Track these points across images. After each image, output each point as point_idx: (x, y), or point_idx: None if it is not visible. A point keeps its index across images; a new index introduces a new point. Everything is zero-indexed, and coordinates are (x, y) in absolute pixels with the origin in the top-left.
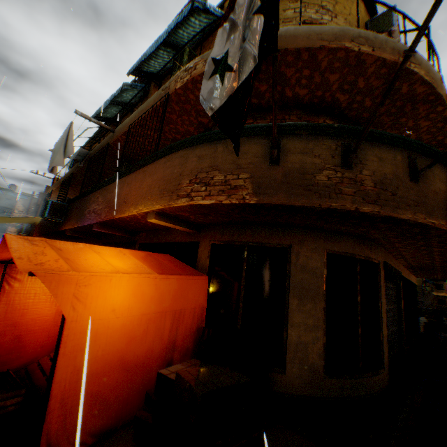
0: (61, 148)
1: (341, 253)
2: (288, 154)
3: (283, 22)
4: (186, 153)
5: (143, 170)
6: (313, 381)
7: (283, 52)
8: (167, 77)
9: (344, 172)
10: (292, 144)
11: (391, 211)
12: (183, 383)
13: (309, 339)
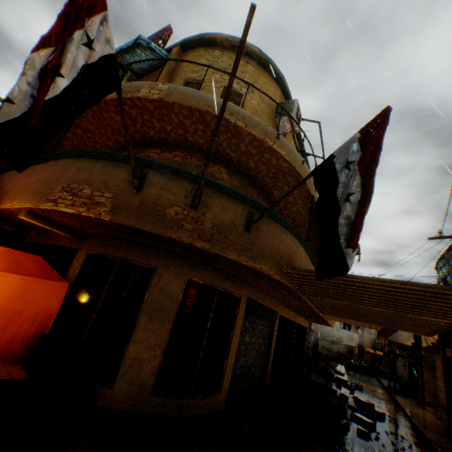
0: None
1: (202, 282)
2: (151, 186)
3: (210, 81)
4: (71, 162)
5: (35, 168)
6: (139, 397)
7: (178, 105)
8: None
9: (191, 211)
10: (157, 179)
11: (220, 250)
12: None
13: (146, 356)
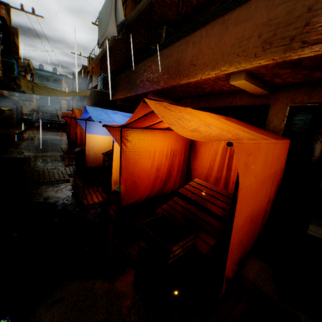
0: (112, 14)
1: None
2: None
3: None
4: None
5: (221, 21)
6: None
7: None
8: None
9: None
10: None
11: None
12: None
13: None
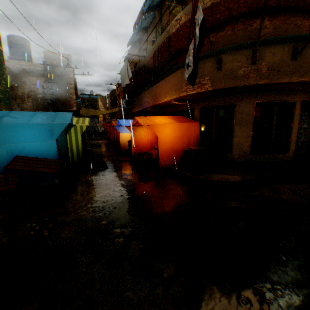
0: (126, 74)
1: (264, 101)
2: (225, 64)
3: None
4: (182, 71)
5: (165, 80)
6: (244, 156)
7: (224, 0)
8: (164, 3)
9: (251, 66)
10: (227, 58)
11: (275, 80)
12: (190, 149)
13: (243, 141)
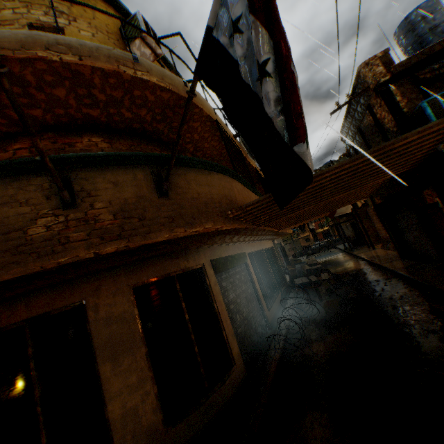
0: None
1: (151, 280)
2: None
3: (1, 24)
4: None
5: None
6: None
7: None
8: None
9: (69, 213)
10: None
11: (143, 239)
12: None
13: (137, 400)
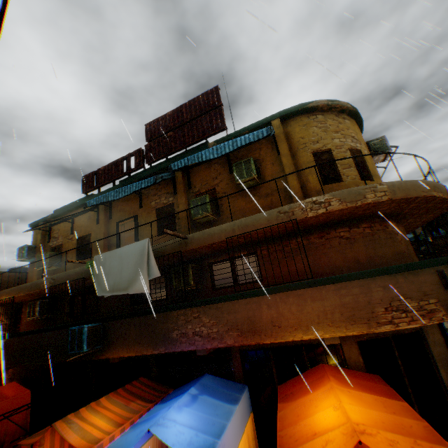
0: (144, 272)
1: None
2: None
3: (335, 147)
4: (365, 283)
5: (296, 294)
6: None
7: (402, 198)
8: (196, 166)
9: None
10: (447, 271)
11: None
12: None
13: None
